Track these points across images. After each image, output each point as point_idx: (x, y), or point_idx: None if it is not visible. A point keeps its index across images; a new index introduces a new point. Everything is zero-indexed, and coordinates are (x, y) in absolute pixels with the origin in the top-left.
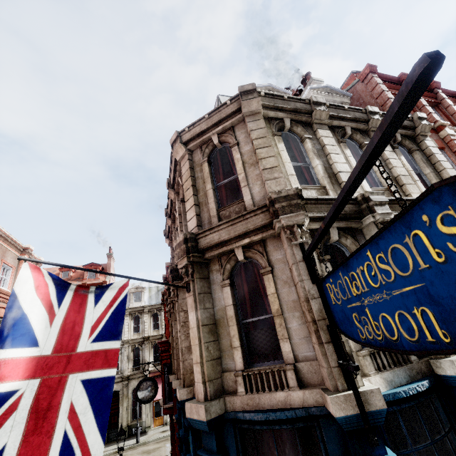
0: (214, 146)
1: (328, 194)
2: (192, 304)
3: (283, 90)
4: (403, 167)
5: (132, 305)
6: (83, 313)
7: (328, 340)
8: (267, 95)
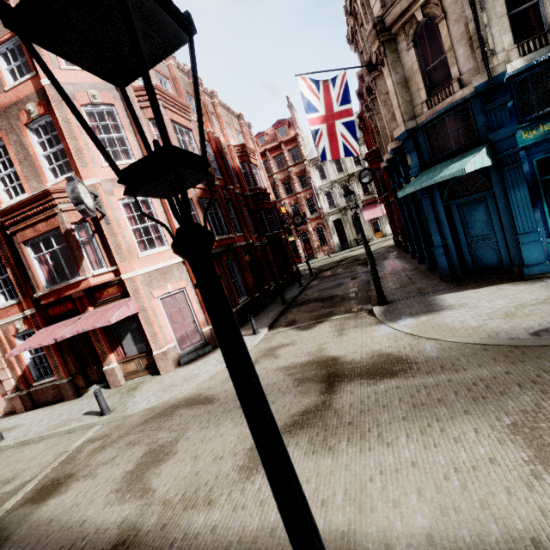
0: None
1: None
2: (388, 74)
3: None
4: None
5: None
6: (330, 94)
7: (477, 47)
8: None
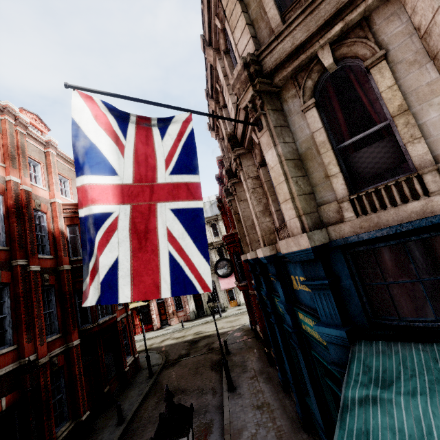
0: None
1: None
2: (268, 141)
3: None
4: None
5: None
6: (151, 145)
7: None
8: None
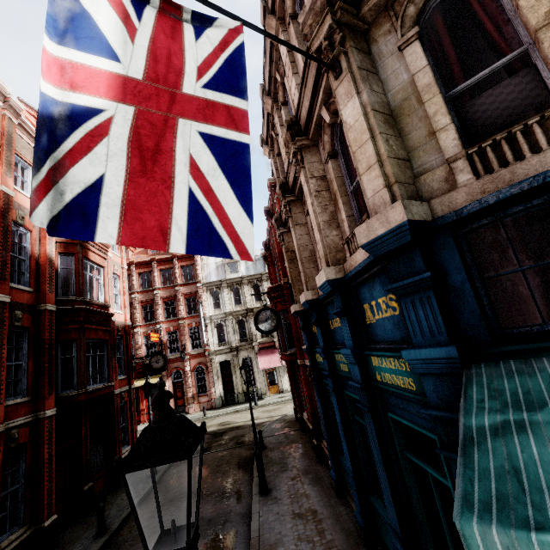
0: None
1: None
2: (349, 88)
3: None
4: None
5: (228, 277)
6: (179, 42)
7: None
8: None
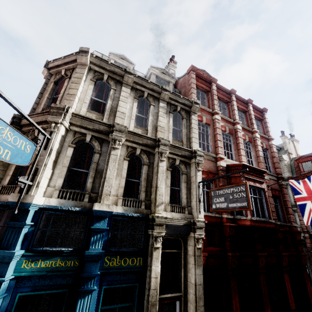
0: (63, 76)
1: (103, 119)
2: None
3: (131, 61)
4: (165, 123)
5: None
6: None
7: (32, 174)
8: (97, 58)
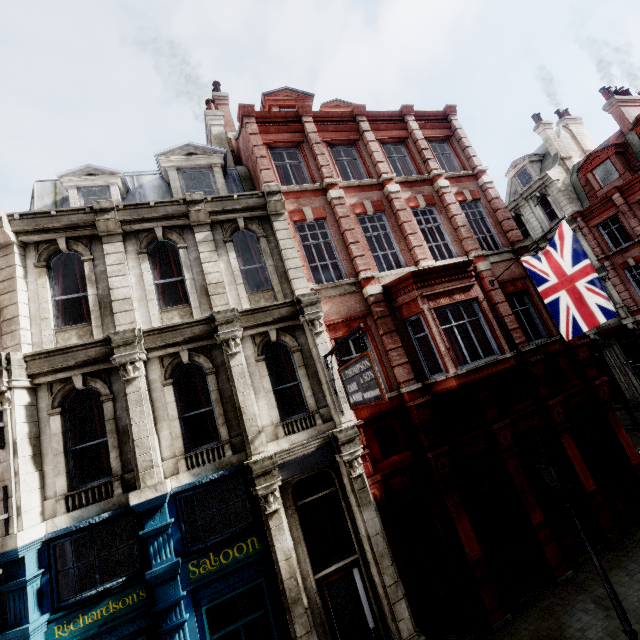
0: None
1: (92, 332)
2: None
3: (109, 169)
4: (220, 272)
5: None
6: None
7: (2, 498)
8: (25, 217)
